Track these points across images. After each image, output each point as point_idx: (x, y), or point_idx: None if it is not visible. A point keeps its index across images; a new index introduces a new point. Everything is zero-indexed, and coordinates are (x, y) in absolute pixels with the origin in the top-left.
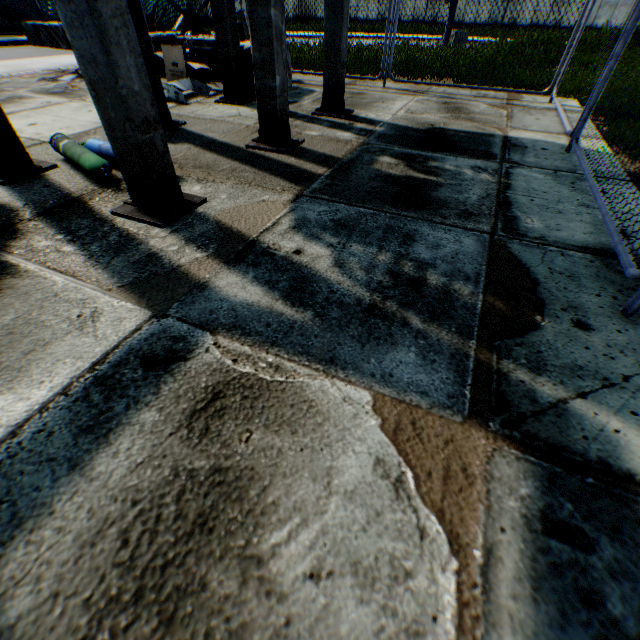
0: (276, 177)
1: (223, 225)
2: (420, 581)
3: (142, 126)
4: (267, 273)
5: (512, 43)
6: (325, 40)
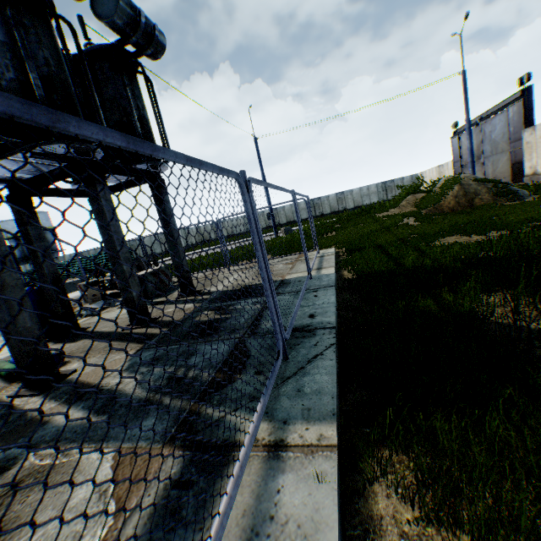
0: (131, 343)
1: (80, 382)
2: (86, 538)
3: (31, 342)
4: (92, 401)
5: (304, 228)
6: (173, 263)
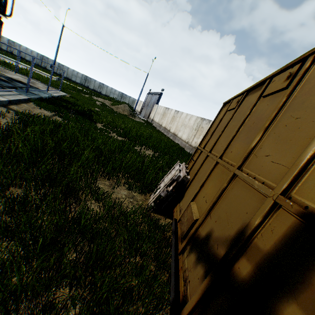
0: None
1: None
2: None
3: None
4: None
5: (65, 83)
6: None
